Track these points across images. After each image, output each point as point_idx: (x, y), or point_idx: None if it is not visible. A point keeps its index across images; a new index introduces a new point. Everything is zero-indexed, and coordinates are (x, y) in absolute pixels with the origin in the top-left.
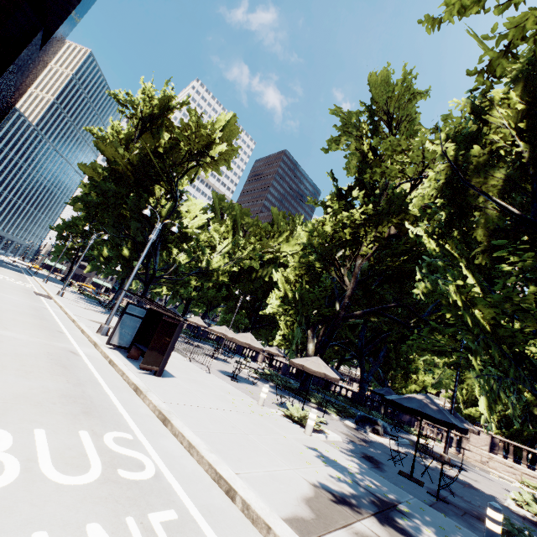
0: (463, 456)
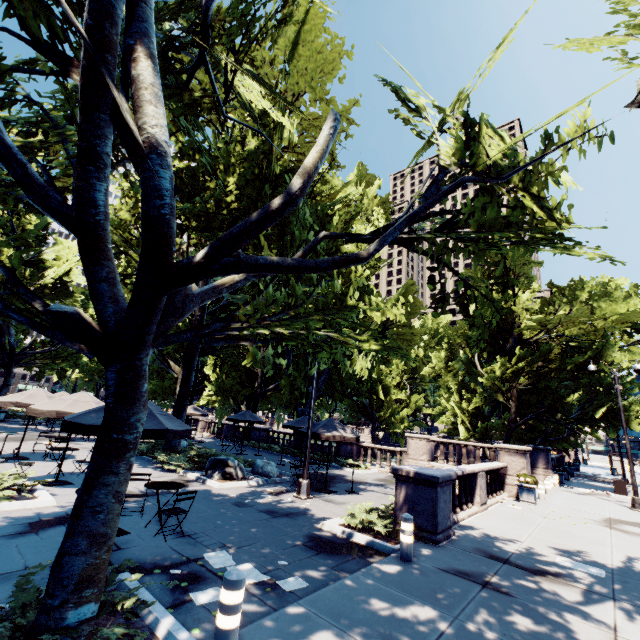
0: None
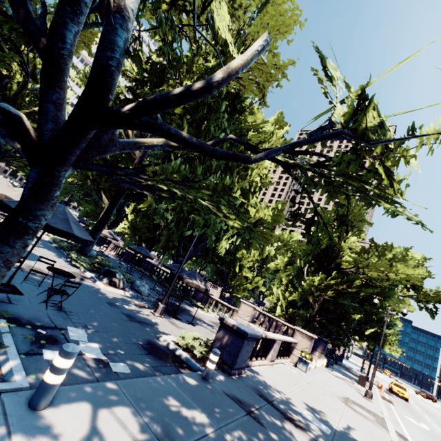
0: None
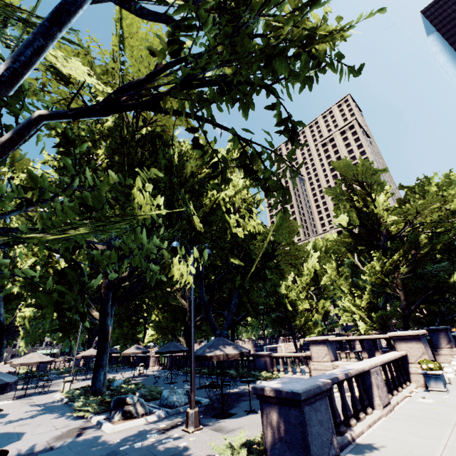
0: None
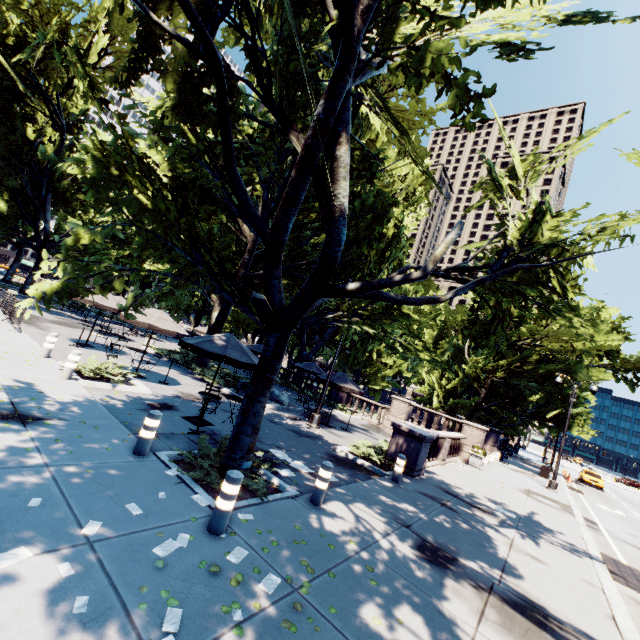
0: (383, 426)
